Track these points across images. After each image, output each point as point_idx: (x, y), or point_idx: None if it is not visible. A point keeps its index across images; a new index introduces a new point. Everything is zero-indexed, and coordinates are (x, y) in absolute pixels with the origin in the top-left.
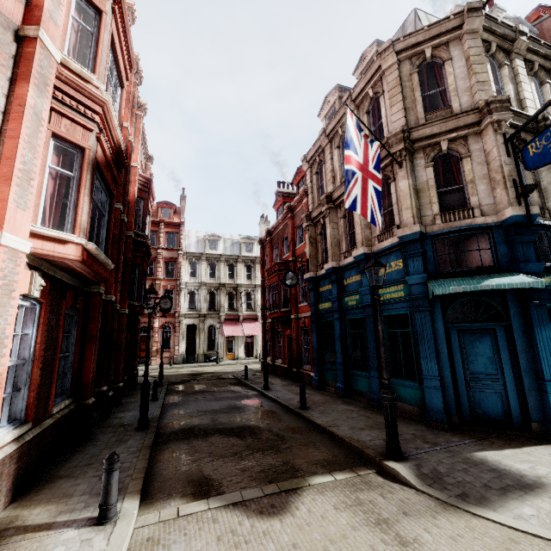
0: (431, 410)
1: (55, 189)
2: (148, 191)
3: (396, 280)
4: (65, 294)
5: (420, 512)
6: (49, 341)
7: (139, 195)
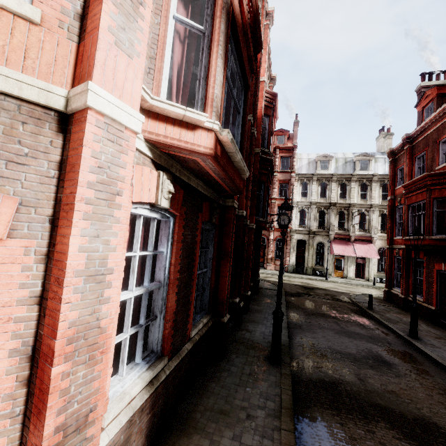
0: None
1: (183, 56)
2: (273, 107)
3: None
4: (201, 206)
5: None
6: (185, 260)
7: (265, 112)
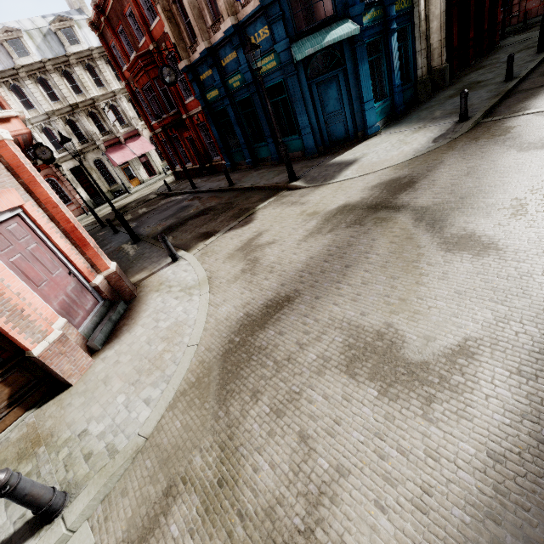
0: (308, 149)
1: None
2: None
3: (267, 50)
4: None
5: (308, 193)
6: None
7: None
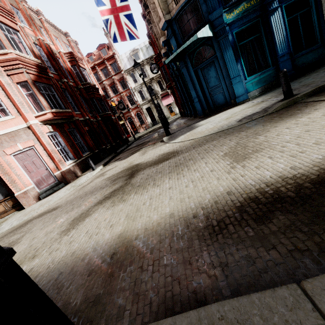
0: (199, 111)
1: (32, 99)
2: (74, 59)
3: None
4: (63, 125)
5: (156, 147)
6: (68, 140)
7: (72, 64)
